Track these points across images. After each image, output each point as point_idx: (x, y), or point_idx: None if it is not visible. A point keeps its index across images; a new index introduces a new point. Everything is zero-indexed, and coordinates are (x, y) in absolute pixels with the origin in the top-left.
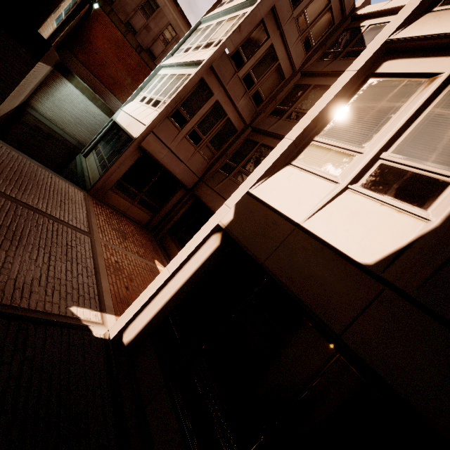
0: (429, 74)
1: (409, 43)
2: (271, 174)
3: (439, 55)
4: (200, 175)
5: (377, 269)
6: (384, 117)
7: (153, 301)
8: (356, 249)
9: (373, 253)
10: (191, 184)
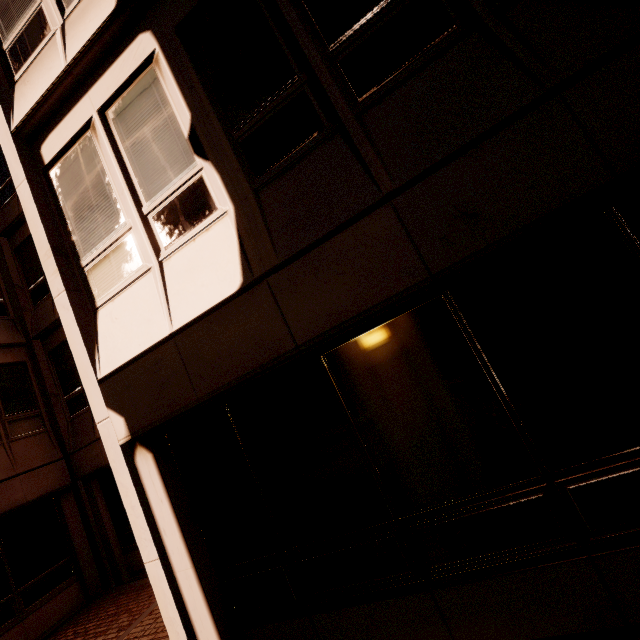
0: (85, 126)
1: (34, 119)
2: (96, 338)
3: (71, 108)
4: (59, 453)
5: (249, 278)
6: (104, 186)
7: (189, 607)
8: (224, 287)
9: (234, 273)
10: (65, 476)
